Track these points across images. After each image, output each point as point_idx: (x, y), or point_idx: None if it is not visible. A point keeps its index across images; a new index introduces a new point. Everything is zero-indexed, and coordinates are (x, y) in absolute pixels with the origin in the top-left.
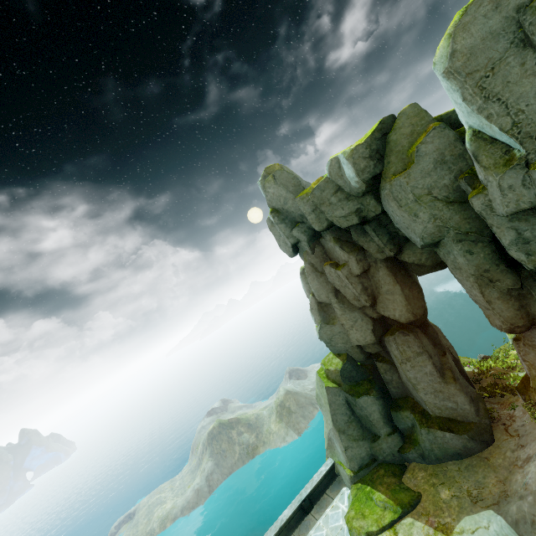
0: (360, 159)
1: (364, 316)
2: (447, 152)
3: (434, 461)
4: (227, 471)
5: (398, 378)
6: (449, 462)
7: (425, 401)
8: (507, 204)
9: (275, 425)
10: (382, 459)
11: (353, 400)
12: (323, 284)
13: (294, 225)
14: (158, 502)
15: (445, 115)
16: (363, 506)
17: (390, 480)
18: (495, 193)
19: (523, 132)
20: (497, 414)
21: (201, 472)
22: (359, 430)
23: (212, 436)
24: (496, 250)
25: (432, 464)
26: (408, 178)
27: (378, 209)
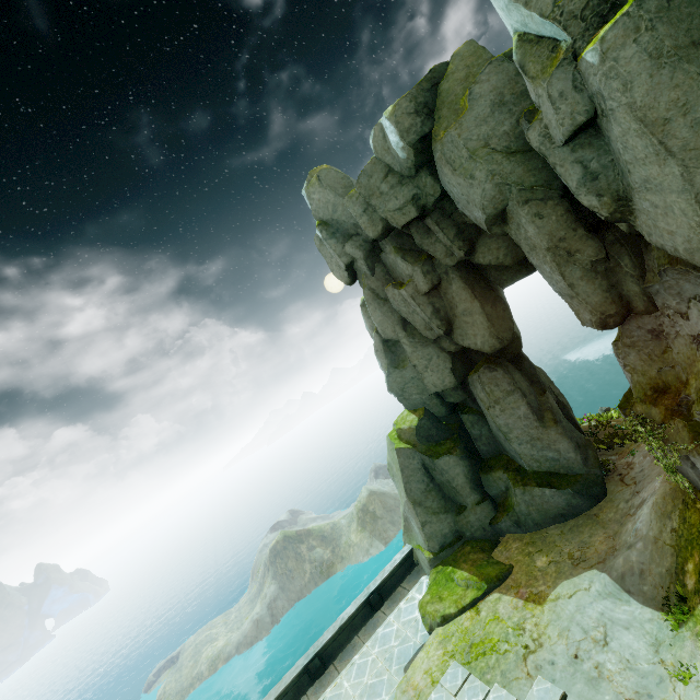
0: (404, 116)
1: (441, 351)
2: (507, 90)
3: (532, 528)
4: (295, 595)
5: (488, 431)
6: (550, 527)
7: (520, 453)
8: (562, 122)
9: (356, 536)
10: (470, 535)
11: (432, 463)
12: (388, 314)
13: (347, 240)
14: (208, 640)
15: (508, 51)
16: (442, 589)
17: (477, 556)
18: (549, 113)
19: (566, 13)
20: (612, 466)
21: (262, 599)
22: (440, 500)
23: (275, 553)
24: (570, 209)
25: (530, 532)
26: (459, 129)
27: (436, 190)
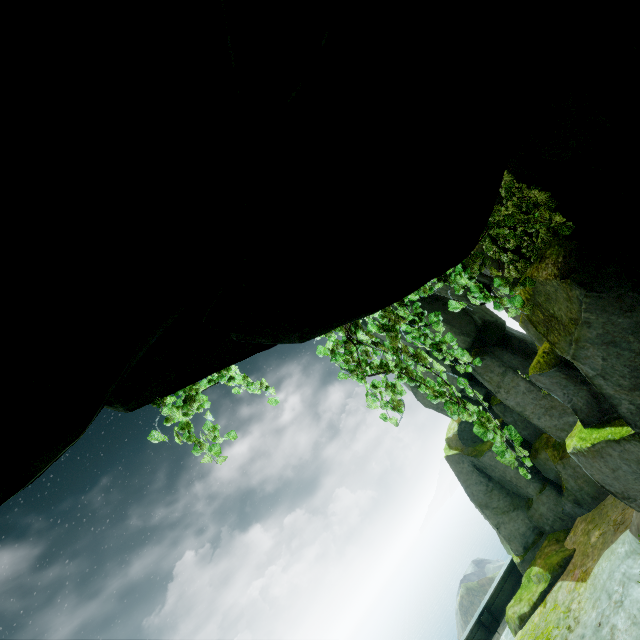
0: None
1: (437, 361)
2: None
3: (592, 504)
4: None
5: (518, 415)
6: (607, 497)
7: (544, 427)
8: None
9: None
10: (550, 529)
11: (479, 462)
12: None
13: None
14: None
15: None
16: (524, 590)
17: (550, 548)
18: None
19: None
20: None
21: None
22: (506, 498)
23: (463, 610)
24: None
25: (592, 509)
26: None
27: None
